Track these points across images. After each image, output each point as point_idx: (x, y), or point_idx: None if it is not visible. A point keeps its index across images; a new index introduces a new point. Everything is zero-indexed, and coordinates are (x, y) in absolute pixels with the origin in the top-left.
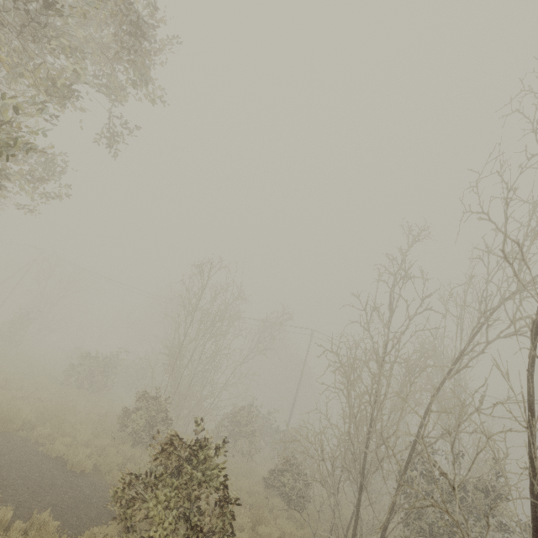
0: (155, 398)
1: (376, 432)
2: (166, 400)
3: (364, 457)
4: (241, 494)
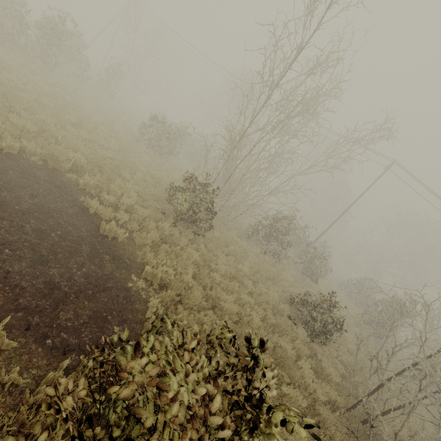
0: (203, 184)
1: None
2: (213, 190)
3: None
4: (267, 312)
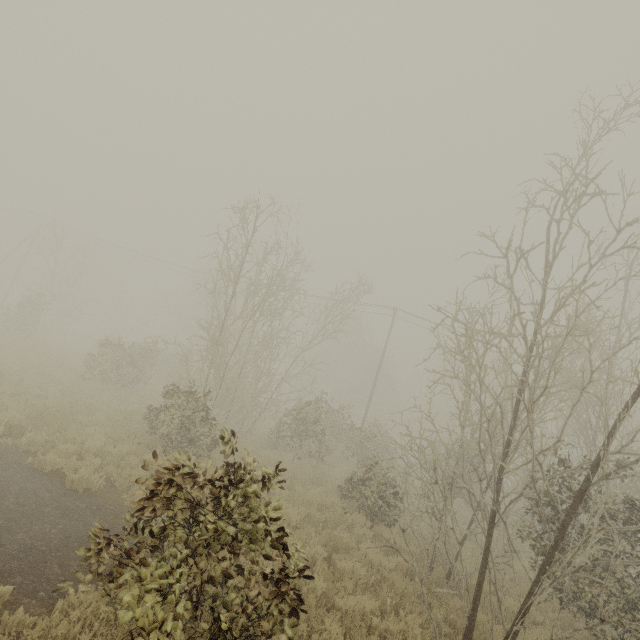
0: (189, 393)
1: (532, 446)
2: (204, 396)
3: (499, 478)
4: (311, 510)
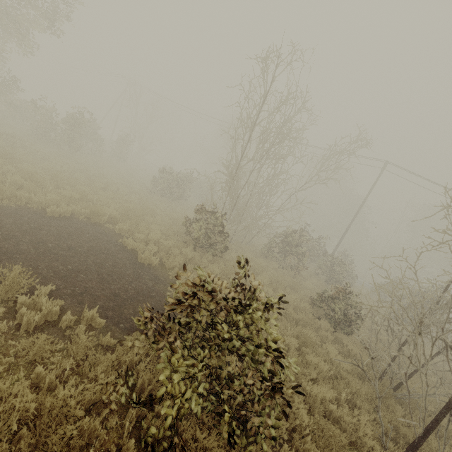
0: (212, 213)
1: None
2: (222, 216)
3: None
4: (288, 310)
